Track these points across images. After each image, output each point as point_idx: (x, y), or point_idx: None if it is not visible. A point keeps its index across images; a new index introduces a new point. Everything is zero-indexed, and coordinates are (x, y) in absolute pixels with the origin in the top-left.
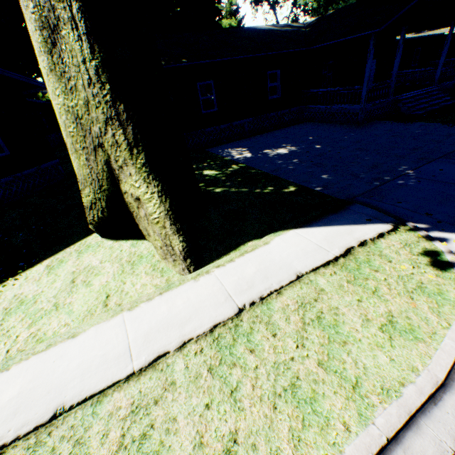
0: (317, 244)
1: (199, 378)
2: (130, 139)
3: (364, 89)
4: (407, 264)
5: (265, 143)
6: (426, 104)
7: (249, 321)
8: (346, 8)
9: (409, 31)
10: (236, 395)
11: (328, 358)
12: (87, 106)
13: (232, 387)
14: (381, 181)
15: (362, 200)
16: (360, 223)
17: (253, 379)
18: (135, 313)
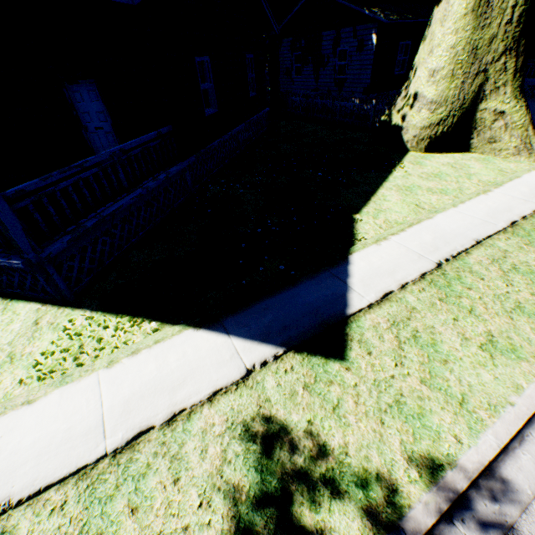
0: None
1: None
2: (517, 67)
3: None
4: None
5: None
6: None
7: None
8: None
9: None
10: None
11: None
12: (490, 41)
13: None
14: None
15: None
16: None
17: None
18: None
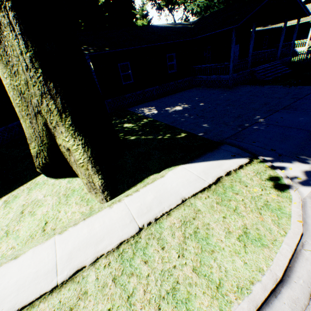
0: (197, 176)
1: (105, 287)
2: (59, 107)
3: (231, 65)
4: (257, 188)
5: (167, 103)
6: (272, 73)
7: (145, 238)
8: (217, 12)
9: (259, 26)
10: (131, 300)
11: (200, 265)
12: (27, 85)
13: (129, 293)
14: (242, 127)
15: (229, 141)
16: (227, 158)
17: (145, 286)
18: (64, 235)
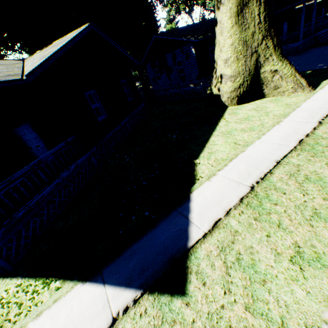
0: None
1: None
2: (274, 44)
3: (301, 32)
4: None
5: None
6: None
7: None
8: None
9: (308, 1)
10: None
11: None
12: (252, 35)
13: None
14: None
15: None
16: None
17: None
18: (313, 98)
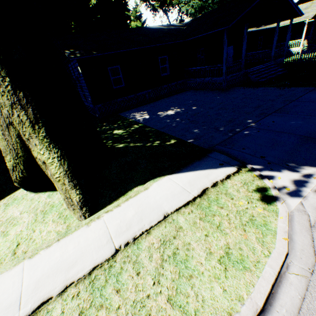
0: (182, 187)
1: None
2: (31, 118)
3: (224, 67)
4: (244, 200)
5: (159, 107)
6: (266, 74)
7: (121, 261)
8: (209, 13)
9: (252, 26)
10: None
11: (176, 293)
12: None
13: None
14: (233, 132)
15: (219, 148)
16: (215, 167)
17: None
18: (34, 260)
